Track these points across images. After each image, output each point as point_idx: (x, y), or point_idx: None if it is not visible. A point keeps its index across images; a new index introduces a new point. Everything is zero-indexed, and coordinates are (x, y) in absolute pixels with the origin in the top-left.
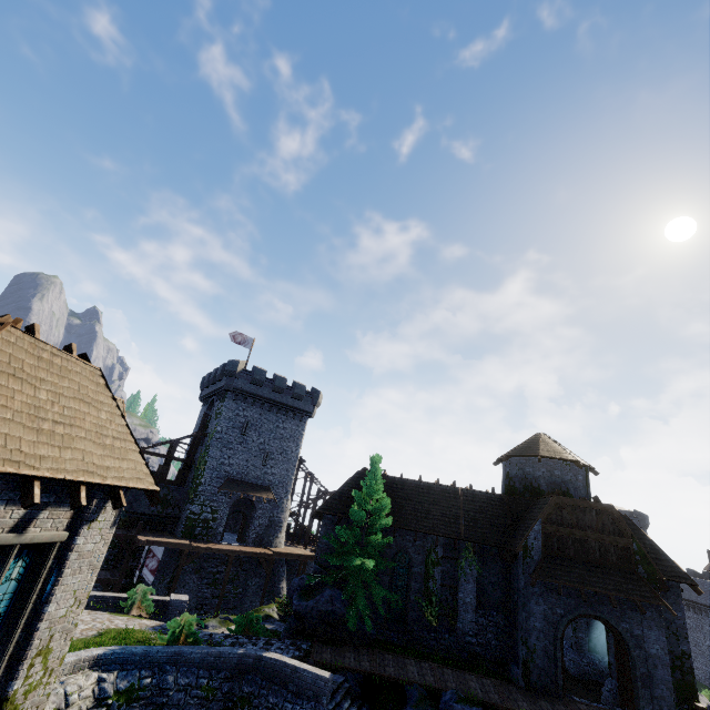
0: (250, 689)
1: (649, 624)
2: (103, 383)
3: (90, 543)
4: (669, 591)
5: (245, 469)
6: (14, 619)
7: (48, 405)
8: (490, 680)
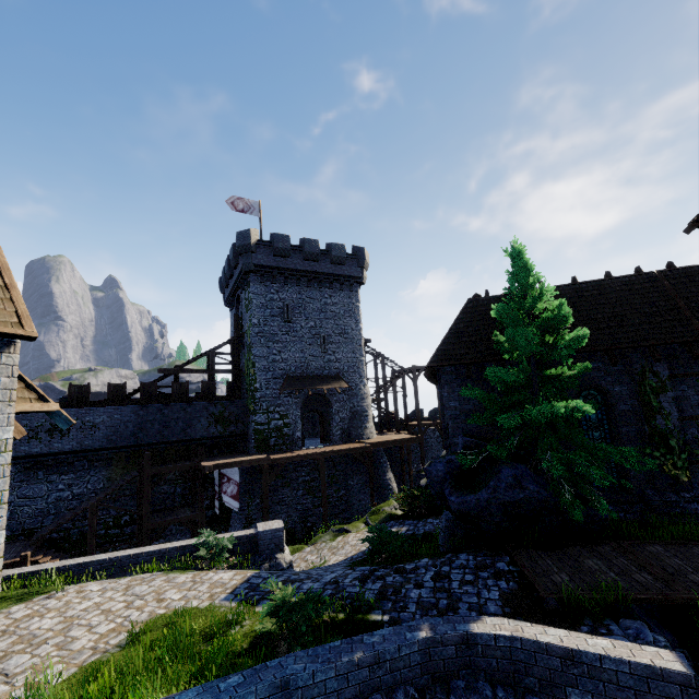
0: None
1: None
2: None
3: None
4: None
5: (303, 362)
6: None
7: None
8: None
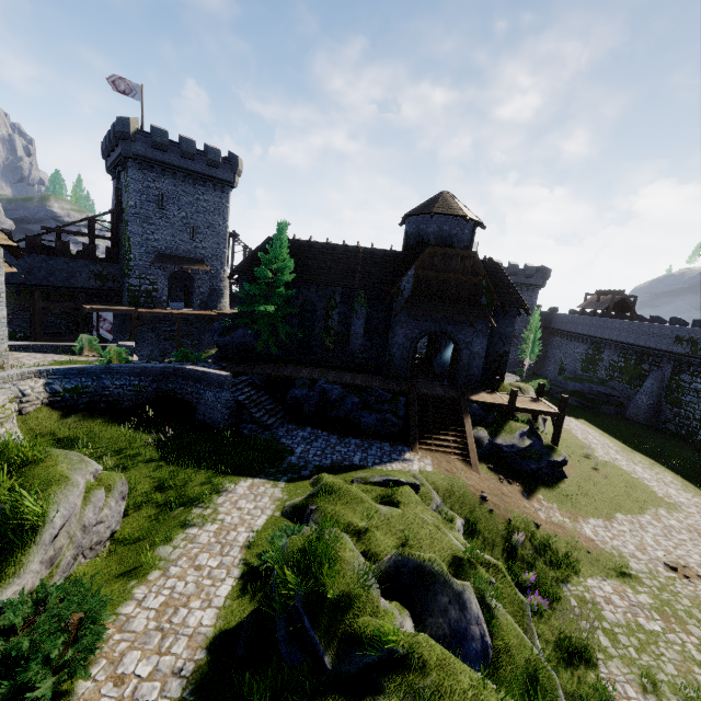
0: (174, 386)
1: (478, 334)
2: None
3: None
4: (508, 315)
5: (174, 244)
6: None
7: None
8: (362, 375)
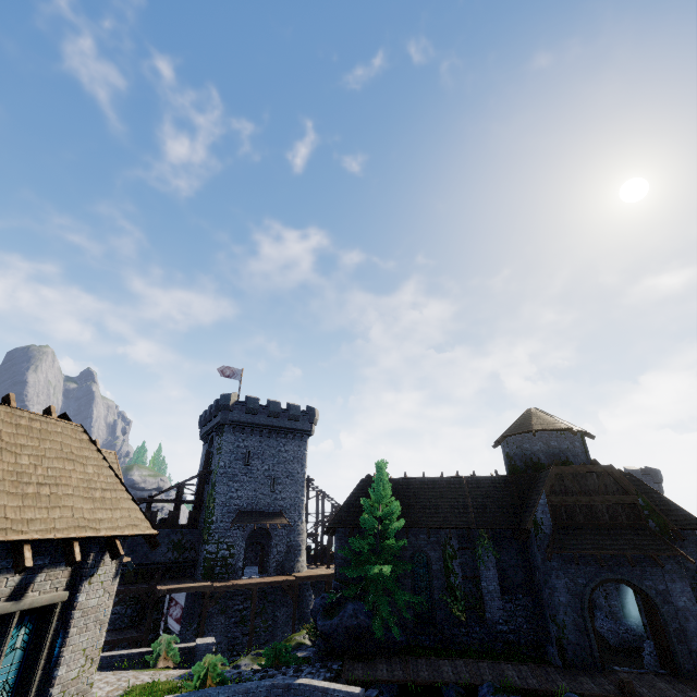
0: None
1: (671, 576)
2: (87, 438)
3: (93, 598)
4: (686, 540)
5: (255, 499)
6: (25, 689)
7: (31, 469)
8: (527, 666)
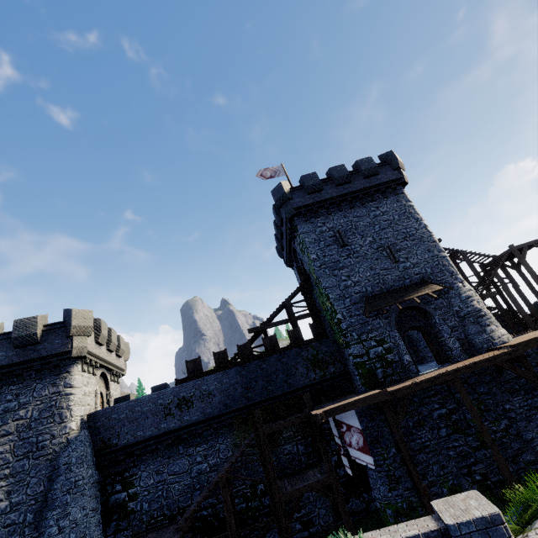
0: None
1: None
2: None
3: None
4: None
5: (377, 279)
6: None
7: None
8: None
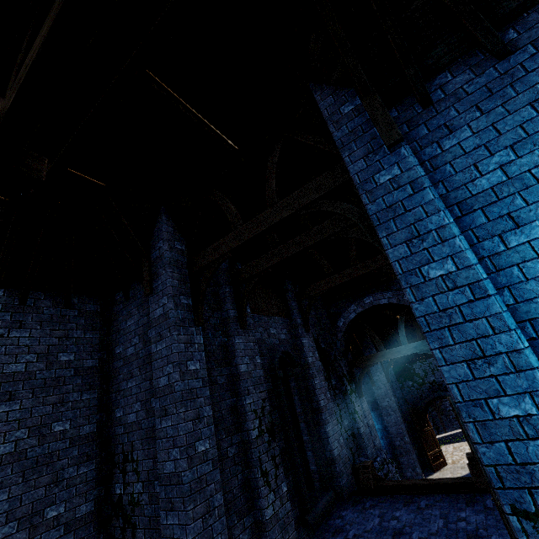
0: None
1: None
2: None
3: None
4: None
5: None
6: None
7: None
8: None
